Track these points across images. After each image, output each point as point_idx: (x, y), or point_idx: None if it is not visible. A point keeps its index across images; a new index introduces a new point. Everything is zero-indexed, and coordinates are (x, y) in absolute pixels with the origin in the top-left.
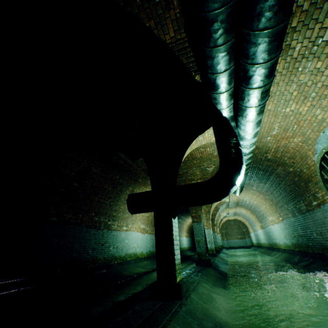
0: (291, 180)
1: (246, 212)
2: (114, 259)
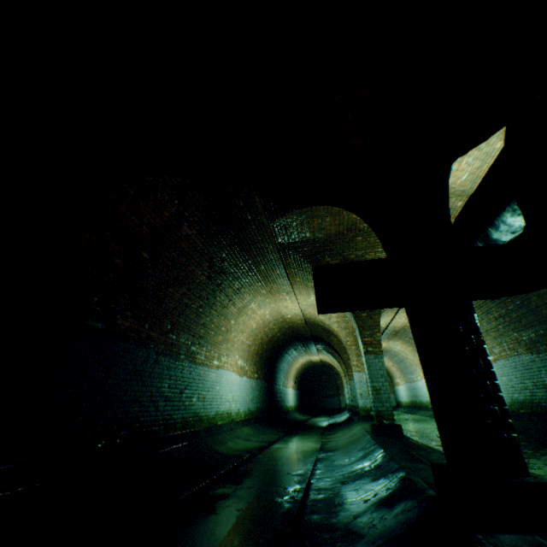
0: None
1: (403, 350)
2: (199, 422)
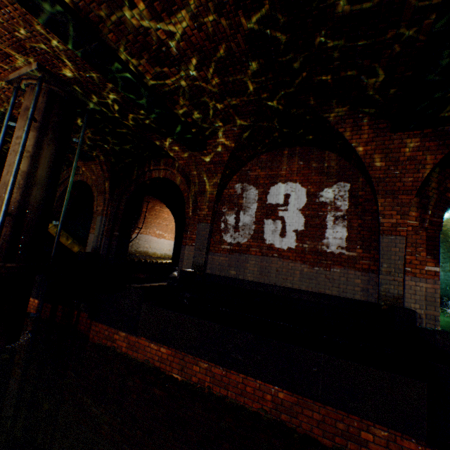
0: (447, 246)
1: None
2: None
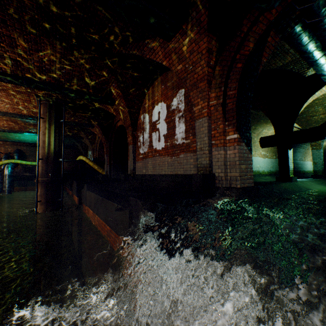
0: None
1: None
2: None
